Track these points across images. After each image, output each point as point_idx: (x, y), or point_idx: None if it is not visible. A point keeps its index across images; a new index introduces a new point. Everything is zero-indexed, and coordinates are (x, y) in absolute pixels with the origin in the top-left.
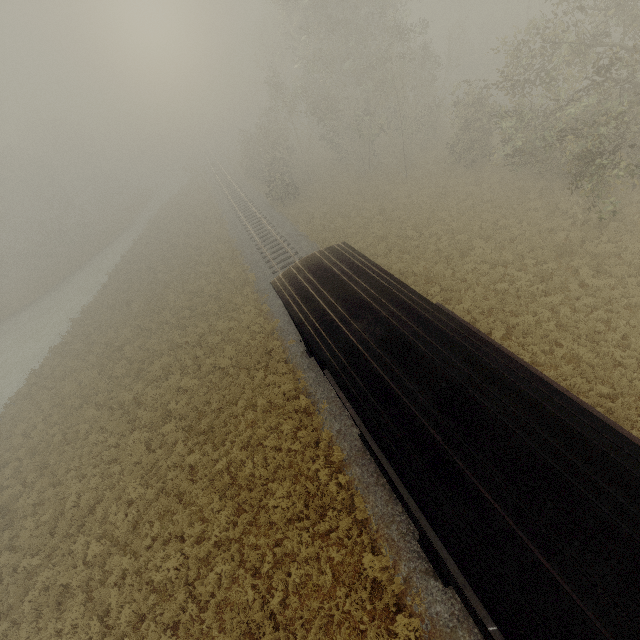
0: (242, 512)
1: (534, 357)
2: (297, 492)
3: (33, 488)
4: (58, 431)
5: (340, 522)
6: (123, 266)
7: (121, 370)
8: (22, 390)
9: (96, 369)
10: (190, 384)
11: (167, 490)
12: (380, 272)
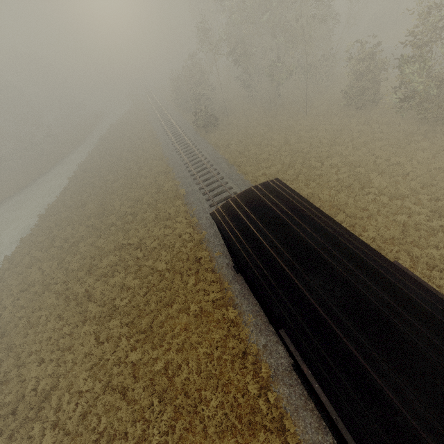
0: (178, 415)
1: (442, 290)
2: (229, 403)
3: (1, 366)
4: (23, 314)
5: None
6: (80, 173)
7: (76, 264)
8: None
9: (56, 261)
10: (132, 284)
11: (112, 386)
12: (322, 216)
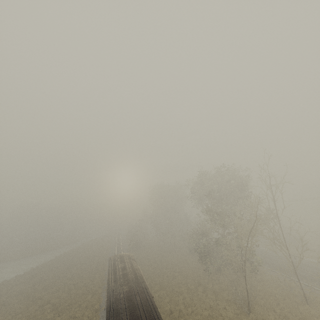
0: None
1: (171, 309)
2: None
3: None
4: (3, 301)
5: None
6: (63, 255)
7: (41, 286)
8: None
9: (31, 285)
10: (63, 295)
11: None
12: (133, 259)
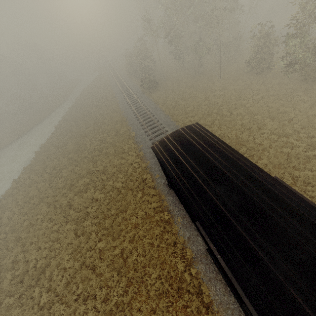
0: (130, 283)
1: (313, 199)
2: (164, 276)
3: (12, 252)
4: (26, 218)
5: (193, 303)
6: (63, 122)
7: (61, 184)
8: (8, 191)
9: (47, 182)
10: (99, 197)
11: (86, 264)
12: (226, 147)
